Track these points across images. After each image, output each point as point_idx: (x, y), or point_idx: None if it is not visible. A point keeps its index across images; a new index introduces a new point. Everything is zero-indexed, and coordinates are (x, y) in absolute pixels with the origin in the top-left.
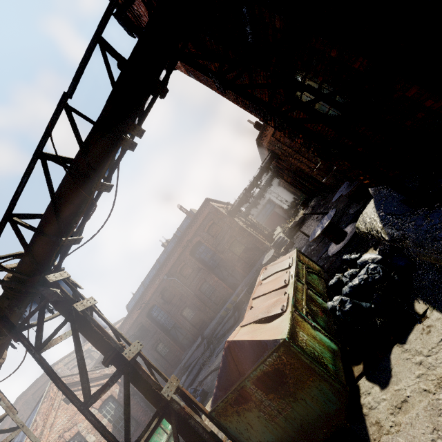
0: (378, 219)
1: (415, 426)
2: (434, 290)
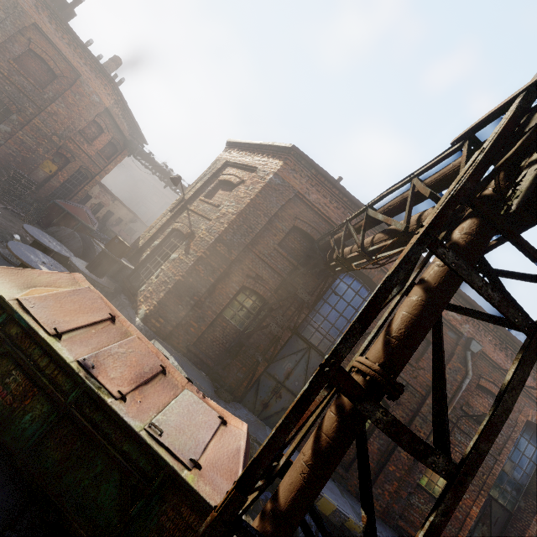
0: (185, 372)
1: None
2: None
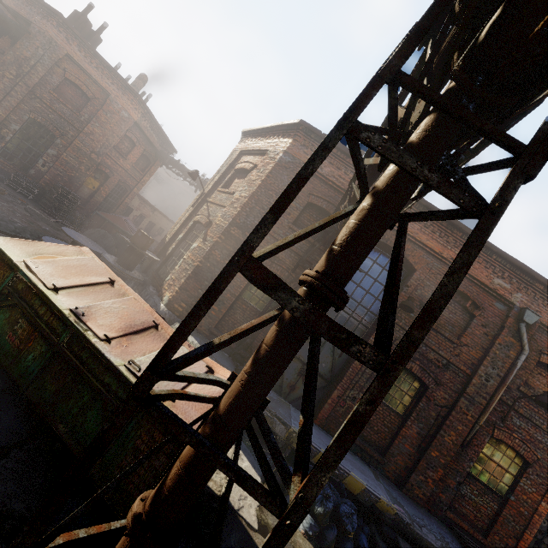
0: None
1: None
2: None
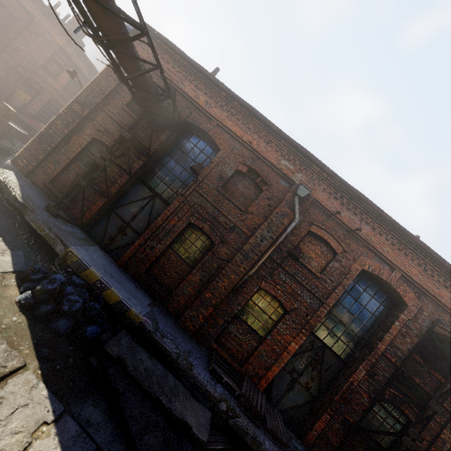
0: (19, 188)
1: None
2: (0, 226)
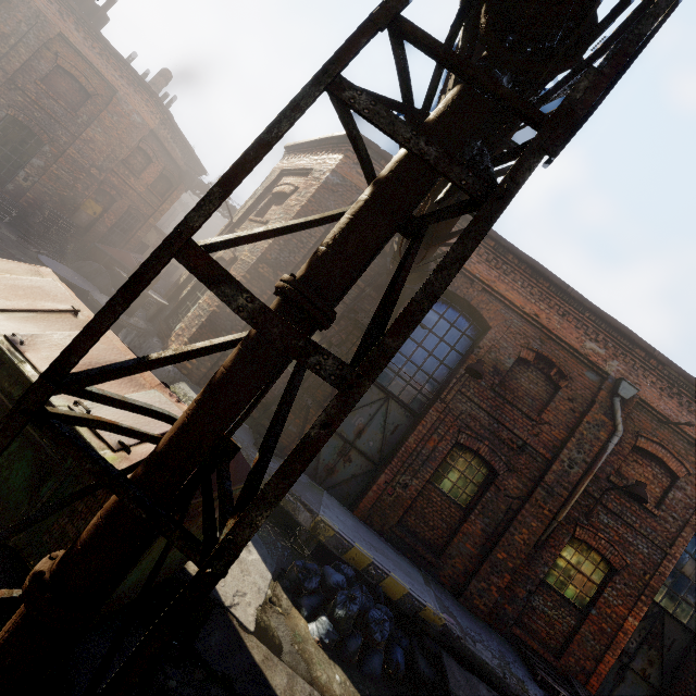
0: None
1: (234, 569)
2: None
